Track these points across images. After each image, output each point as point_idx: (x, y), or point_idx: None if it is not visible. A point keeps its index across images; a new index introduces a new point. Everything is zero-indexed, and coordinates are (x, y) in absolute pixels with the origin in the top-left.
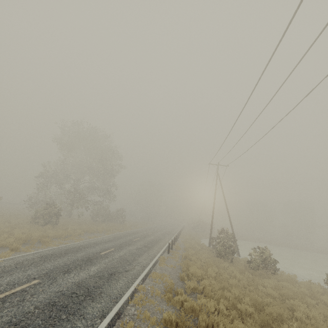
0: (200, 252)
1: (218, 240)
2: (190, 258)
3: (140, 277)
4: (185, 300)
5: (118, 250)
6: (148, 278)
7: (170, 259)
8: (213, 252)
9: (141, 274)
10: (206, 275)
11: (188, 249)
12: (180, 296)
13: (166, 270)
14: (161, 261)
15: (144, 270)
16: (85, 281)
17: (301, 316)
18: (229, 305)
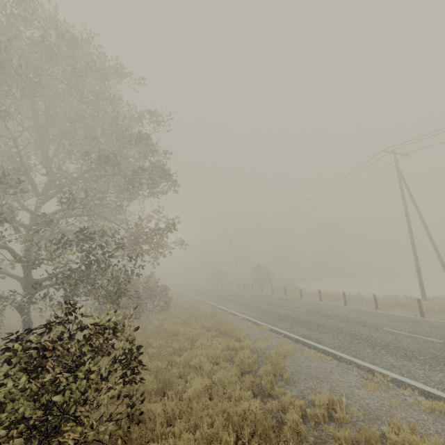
0: None
1: None
2: None
3: None
4: None
5: None
6: None
7: None
8: None
9: None
10: None
11: None
12: None
13: None
14: None
15: None
16: None
17: None
18: None
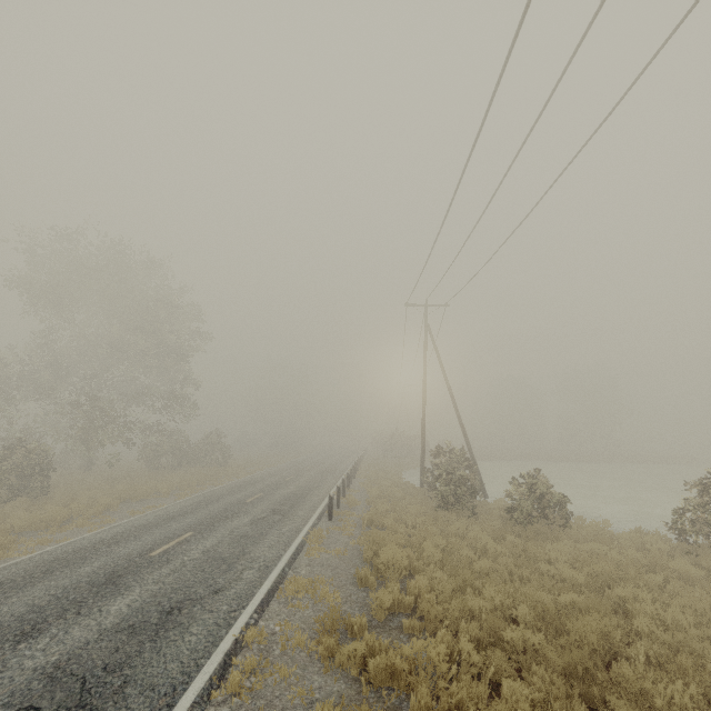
0: (402, 503)
1: (440, 472)
2: (381, 523)
3: (254, 600)
4: (371, 647)
5: (201, 535)
6: (277, 598)
7: (336, 532)
8: (431, 498)
9: (256, 593)
10: (421, 562)
11: (376, 501)
12: (357, 642)
13: (324, 565)
14: (313, 543)
15: (267, 579)
16: (80, 655)
17: (646, 625)
18: (484, 634)
